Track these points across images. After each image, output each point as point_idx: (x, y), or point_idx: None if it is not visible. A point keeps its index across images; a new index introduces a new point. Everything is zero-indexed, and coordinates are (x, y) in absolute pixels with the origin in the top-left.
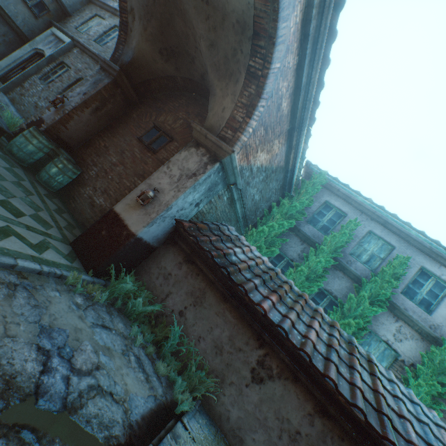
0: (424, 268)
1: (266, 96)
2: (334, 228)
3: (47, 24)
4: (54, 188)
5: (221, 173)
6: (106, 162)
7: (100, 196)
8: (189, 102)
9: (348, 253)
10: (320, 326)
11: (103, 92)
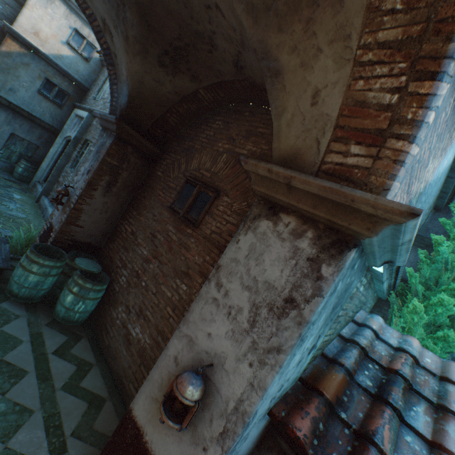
0: None
1: None
2: None
3: (72, 108)
4: (78, 321)
5: (356, 262)
6: (136, 257)
7: (134, 321)
8: (227, 120)
9: None
10: None
11: (108, 159)
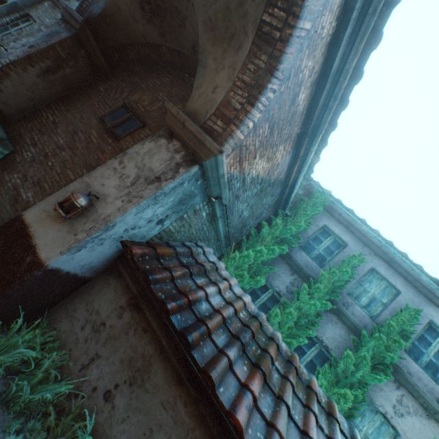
0: (432, 323)
1: (281, 75)
2: (331, 259)
3: None
4: None
5: (200, 180)
6: (50, 142)
7: (29, 188)
8: (174, 81)
9: (345, 292)
10: (316, 422)
11: (58, 48)
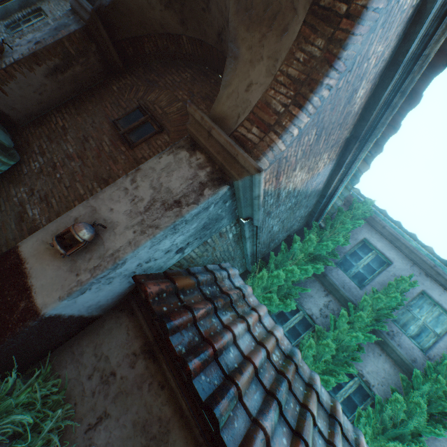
0: None
1: (342, 65)
2: (372, 278)
3: None
4: None
5: (229, 201)
6: (59, 151)
7: (35, 203)
8: (195, 77)
9: (389, 318)
10: None
11: (66, 43)
